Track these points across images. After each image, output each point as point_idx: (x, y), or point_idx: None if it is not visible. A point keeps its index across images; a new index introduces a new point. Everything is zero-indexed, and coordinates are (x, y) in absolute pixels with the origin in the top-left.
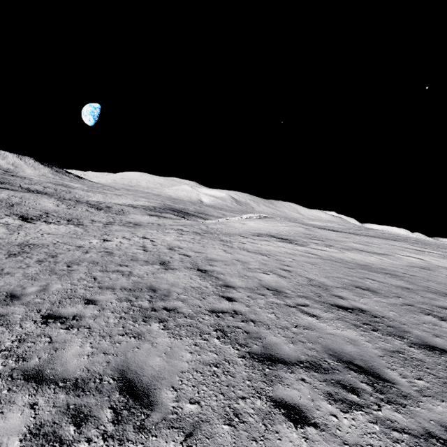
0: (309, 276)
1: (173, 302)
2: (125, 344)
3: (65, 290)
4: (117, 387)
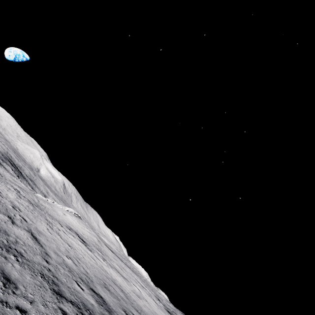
0: (87, 271)
1: (19, 248)
2: (0, 258)
3: None
4: (2, 275)
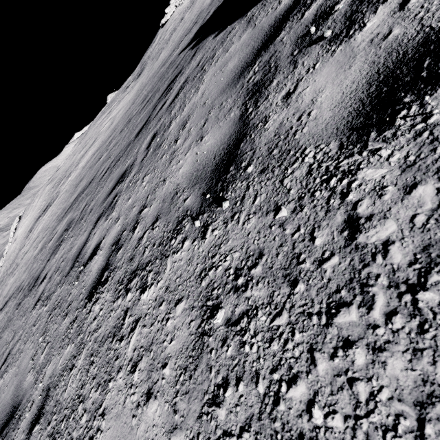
0: (58, 215)
1: None
2: None
3: None
4: None
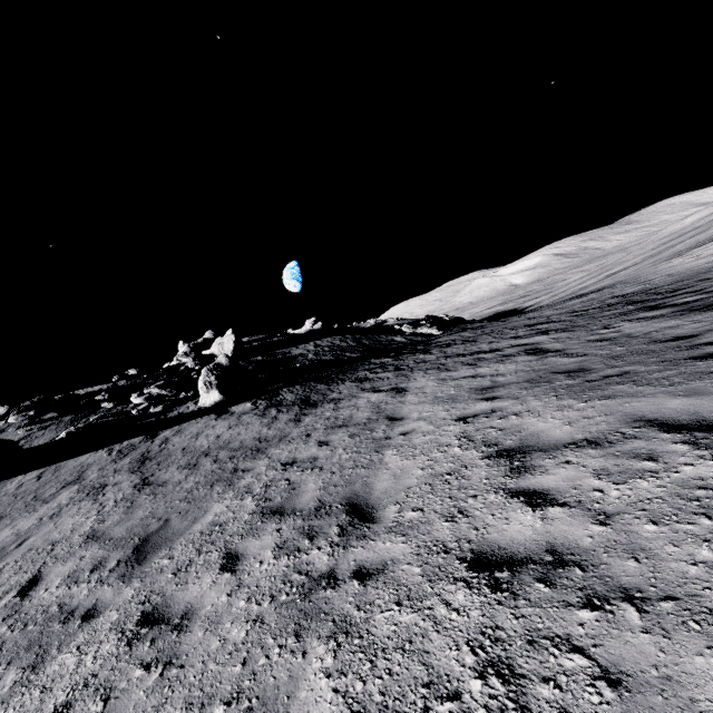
0: None
1: None
2: None
3: (682, 234)
4: None
